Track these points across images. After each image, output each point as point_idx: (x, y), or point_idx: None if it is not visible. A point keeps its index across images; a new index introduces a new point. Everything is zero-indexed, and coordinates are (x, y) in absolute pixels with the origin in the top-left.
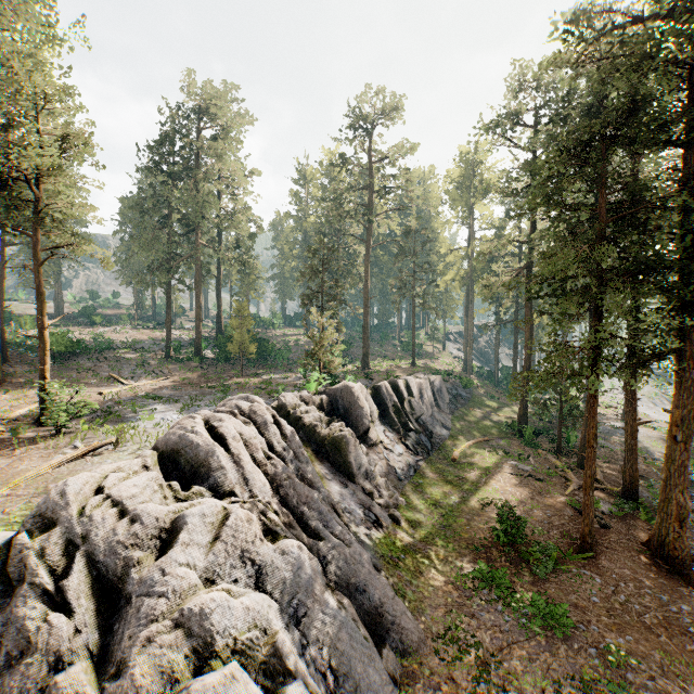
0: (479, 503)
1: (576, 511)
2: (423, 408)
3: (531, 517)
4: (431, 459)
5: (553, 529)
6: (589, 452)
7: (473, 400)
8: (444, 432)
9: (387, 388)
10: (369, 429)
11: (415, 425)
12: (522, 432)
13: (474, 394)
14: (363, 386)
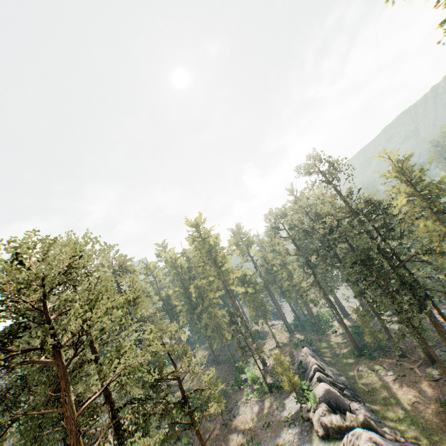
0: (410, 406)
1: (432, 381)
2: (330, 373)
3: (431, 397)
4: (363, 399)
5: (442, 396)
6: (436, 358)
7: (319, 349)
8: (343, 378)
9: (322, 375)
10: (349, 405)
11: (340, 385)
12: (360, 354)
13: (313, 344)
14: (326, 383)
